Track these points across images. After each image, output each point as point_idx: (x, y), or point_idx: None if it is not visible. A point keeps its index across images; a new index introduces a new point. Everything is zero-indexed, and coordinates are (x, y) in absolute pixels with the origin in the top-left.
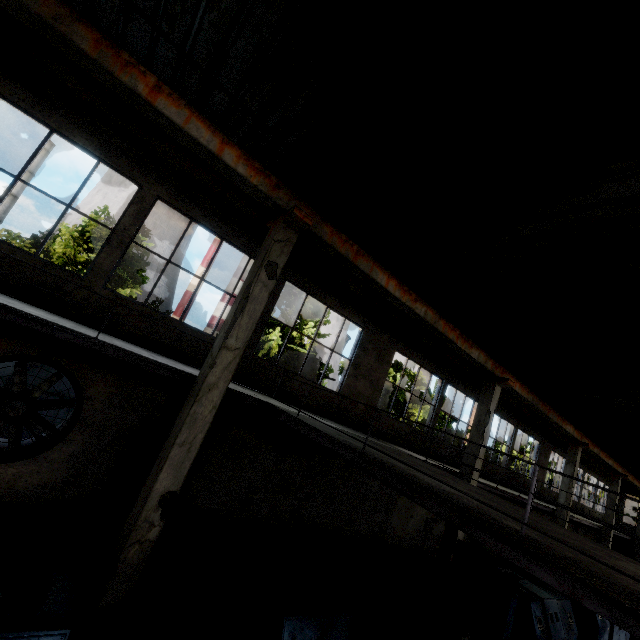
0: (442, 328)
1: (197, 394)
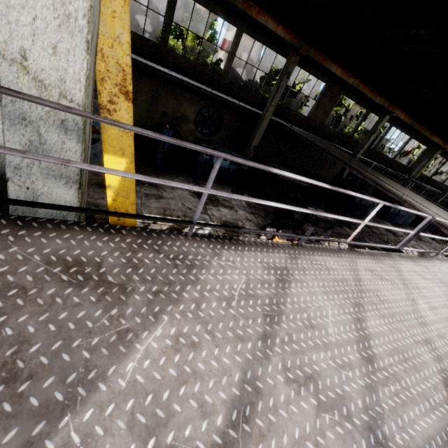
0: (361, 88)
1: (263, 120)
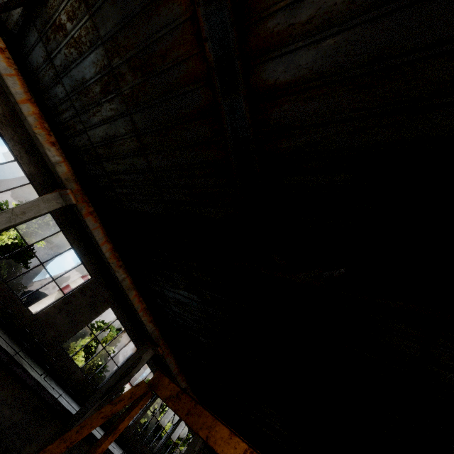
0: None
1: None
